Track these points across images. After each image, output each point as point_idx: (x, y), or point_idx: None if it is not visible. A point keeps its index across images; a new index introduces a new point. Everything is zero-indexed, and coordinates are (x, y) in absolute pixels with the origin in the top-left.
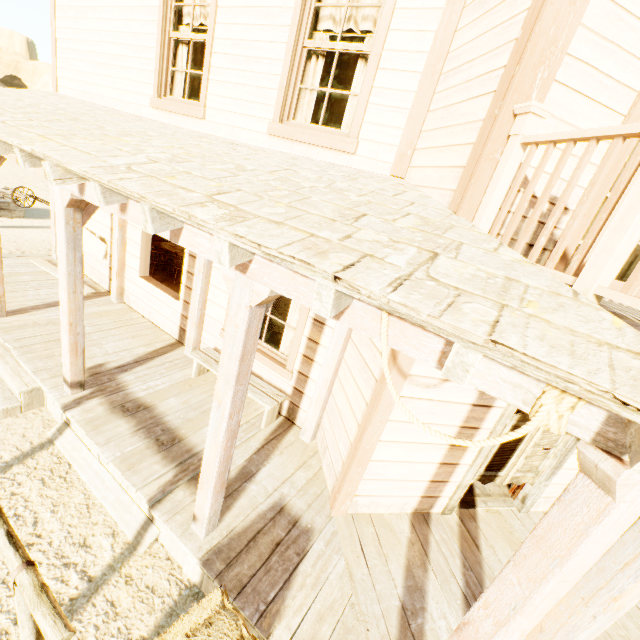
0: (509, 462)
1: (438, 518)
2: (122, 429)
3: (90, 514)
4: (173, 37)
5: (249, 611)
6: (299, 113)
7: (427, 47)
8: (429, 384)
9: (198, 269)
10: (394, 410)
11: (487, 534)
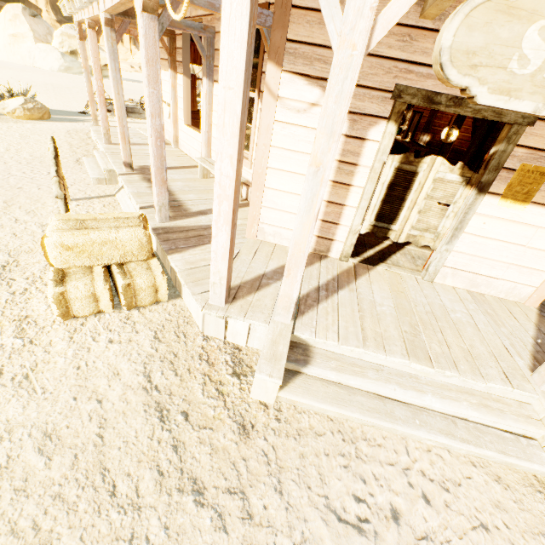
0: (401, 215)
1: (333, 260)
2: (143, 186)
3: None
4: None
5: (165, 246)
6: None
7: None
8: (299, 109)
9: (203, 97)
10: (275, 136)
11: (373, 277)
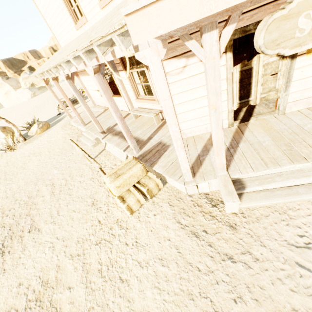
0: (252, 91)
1: (225, 129)
2: (116, 139)
3: (115, 159)
4: None
5: (148, 164)
6: None
7: None
8: (178, 72)
9: (117, 81)
10: (172, 90)
11: (251, 128)
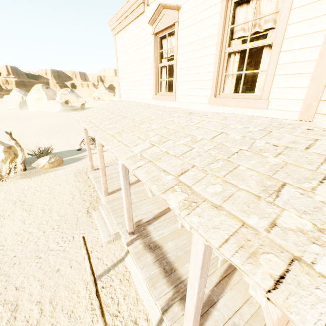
0: None
1: None
2: (149, 259)
3: (138, 304)
4: (159, 66)
5: None
6: (225, 87)
7: (324, 26)
8: None
9: None
10: None
11: None
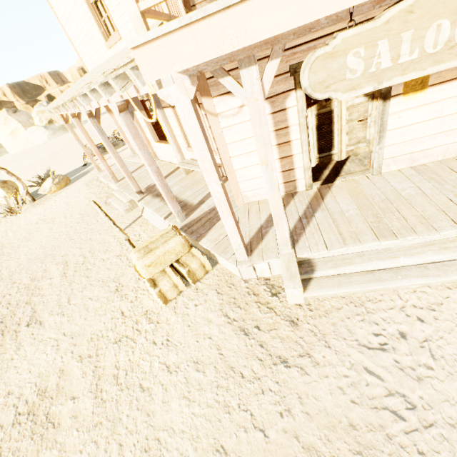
0: (335, 142)
1: (302, 193)
2: (156, 202)
3: (154, 230)
4: (92, 2)
5: (194, 237)
6: None
7: None
8: (234, 113)
9: (162, 122)
10: (226, 137)
11: (335, 192)
